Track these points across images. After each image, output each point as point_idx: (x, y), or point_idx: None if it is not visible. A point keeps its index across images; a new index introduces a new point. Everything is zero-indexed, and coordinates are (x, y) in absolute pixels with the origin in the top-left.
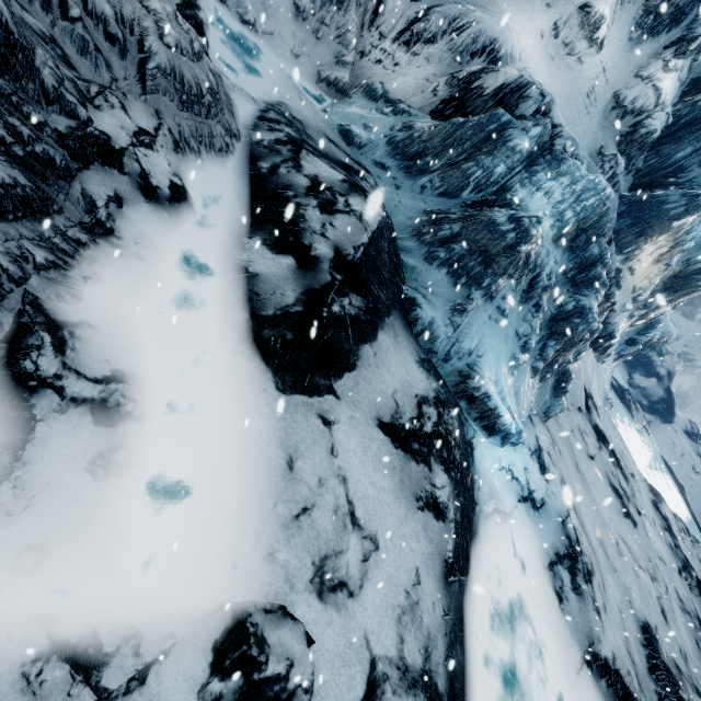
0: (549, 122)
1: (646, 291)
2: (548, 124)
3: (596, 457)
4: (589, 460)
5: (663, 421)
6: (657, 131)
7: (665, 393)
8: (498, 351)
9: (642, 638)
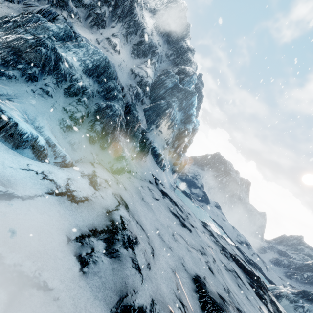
0: (72, 31)
1: (170, 140)
2: (67, 25)
3: (160, 200)
4: (155, 200)
5: (206, 204)
6: (149, 81)
7: (203, 193)
8: (43, 110)
9: (194, 286)
